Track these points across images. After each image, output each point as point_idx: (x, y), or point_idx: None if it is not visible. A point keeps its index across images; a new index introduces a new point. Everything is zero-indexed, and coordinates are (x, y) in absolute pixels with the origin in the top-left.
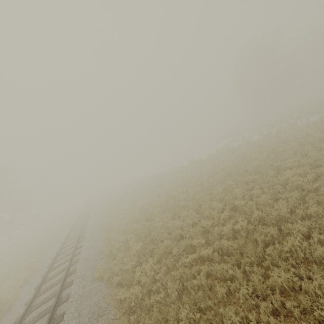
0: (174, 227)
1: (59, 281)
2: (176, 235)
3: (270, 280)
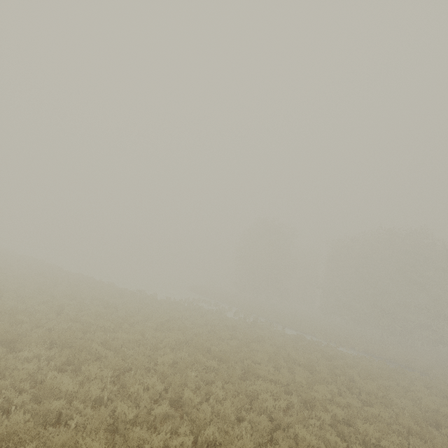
0: (57, 389)
1: None
2: (49, 411)
3: None
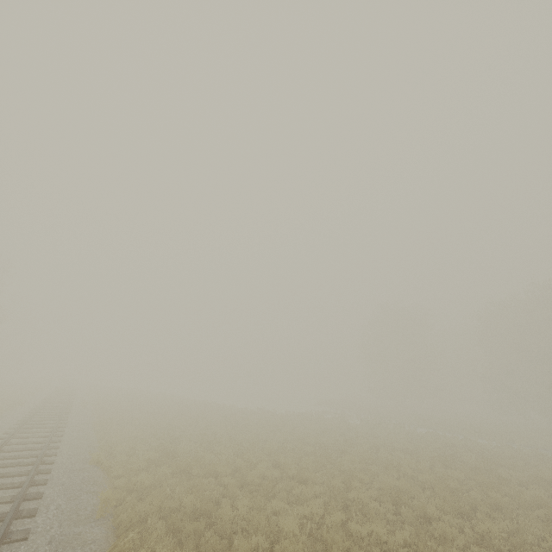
0: (204, 456)
1: (36, 448)
2: (202, 463)
3: (269, 503)
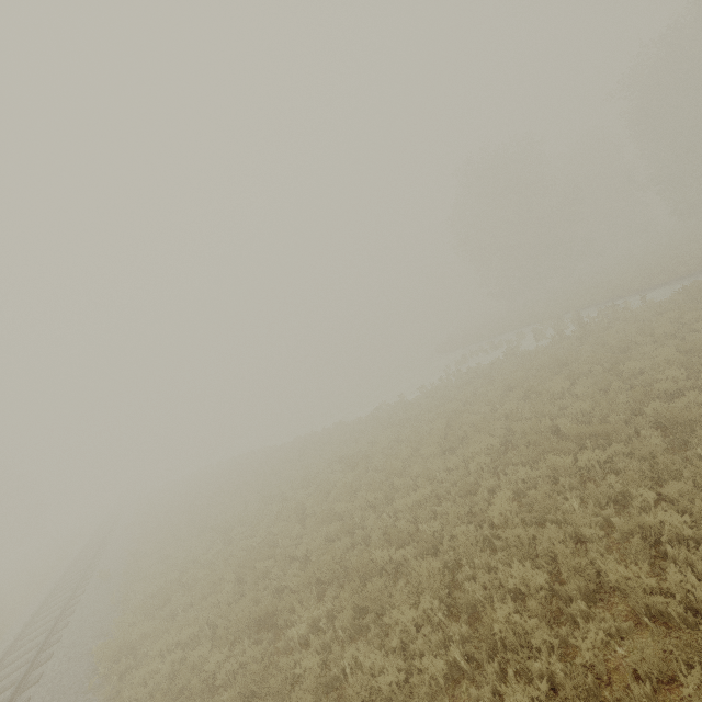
0: (373, 697)
1: None
2: None
3: None
